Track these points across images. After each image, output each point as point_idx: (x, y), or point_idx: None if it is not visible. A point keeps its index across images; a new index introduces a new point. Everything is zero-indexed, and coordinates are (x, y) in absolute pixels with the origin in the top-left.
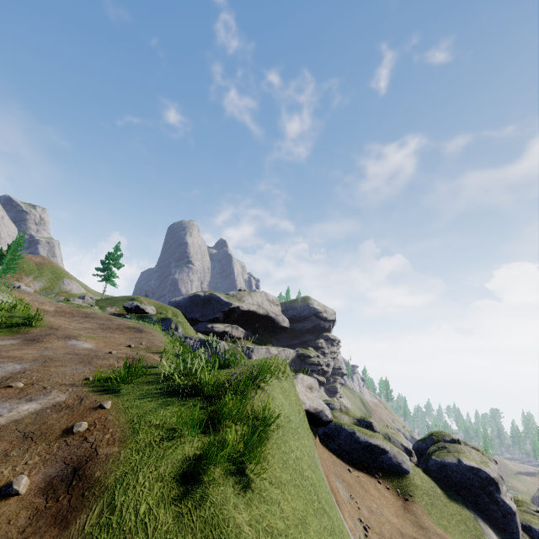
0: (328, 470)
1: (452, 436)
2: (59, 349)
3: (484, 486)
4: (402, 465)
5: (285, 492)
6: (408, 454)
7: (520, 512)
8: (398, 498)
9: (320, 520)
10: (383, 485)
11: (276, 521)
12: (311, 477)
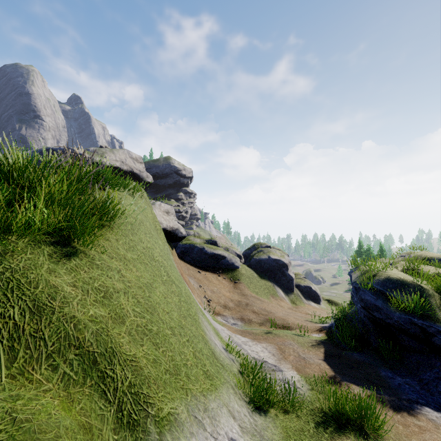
0: (182, 270)
1: (267, 244)
2: None
3: (280, 268)
4: (235, 264)
5: (129, 265)
6: (239, 258)
7: (296, 279)
8: (231, 282)
9: (168, 287)
10: (222, 277)
11: (113, 283)
12: (162, 262)
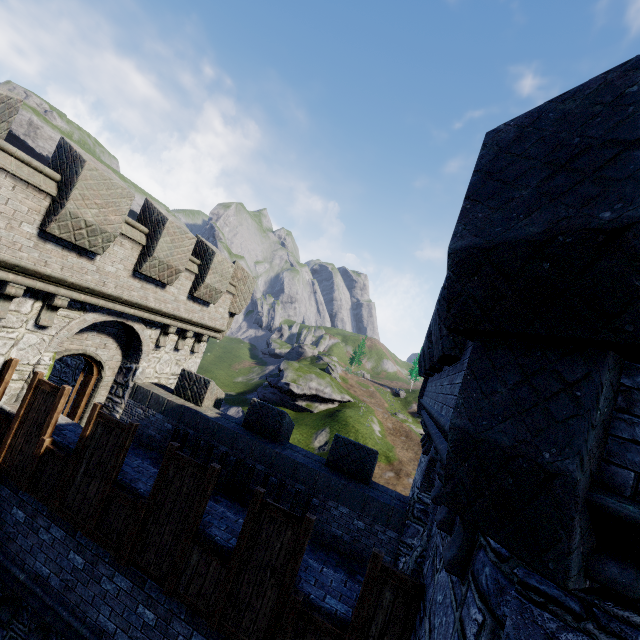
0: None
1: None
2: (408, 488)
3: None
4: None
5: None
6: None
7: None
8: None
9: None
10: None
11: None
12: None
